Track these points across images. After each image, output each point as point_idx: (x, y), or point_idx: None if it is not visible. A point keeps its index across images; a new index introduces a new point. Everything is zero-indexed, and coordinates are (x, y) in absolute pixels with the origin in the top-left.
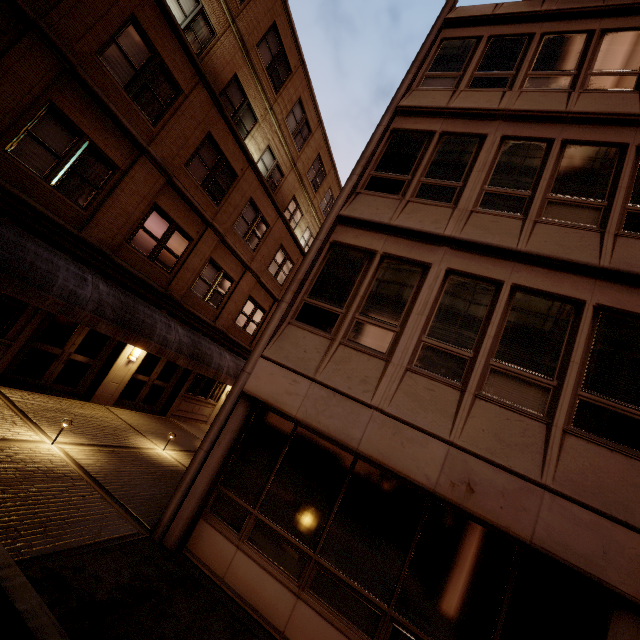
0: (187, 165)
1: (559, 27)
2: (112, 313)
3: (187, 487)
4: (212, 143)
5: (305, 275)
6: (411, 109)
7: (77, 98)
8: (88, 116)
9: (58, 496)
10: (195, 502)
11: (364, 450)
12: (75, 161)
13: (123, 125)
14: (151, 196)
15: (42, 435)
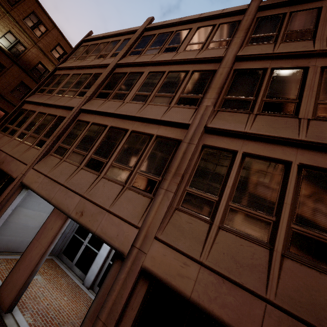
0: (12, 92)
1: (105, 41)
2: None
3: None
4: (24, 85)
5: (7, 118)
6: (59, 68)
7: None
8: None
9: None
10: None
11: None
12: None
13: None
14: None
15: None
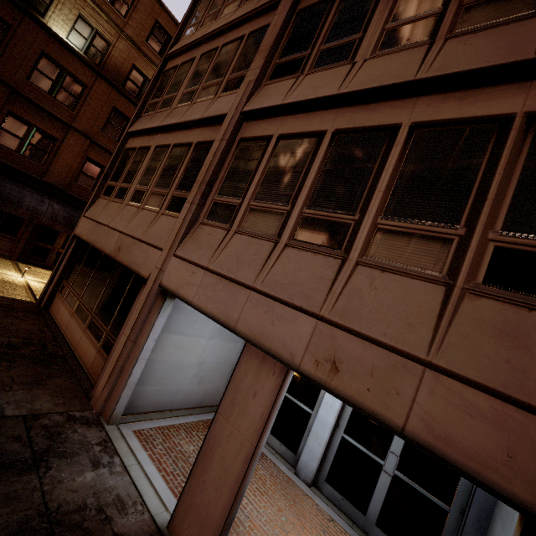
0: (103, 130)
1: None
2: (63, 220)
3: (50, 281)
4: (118, 113)
5: (108, 170)
6: (171, 54)
7: (23, 105)
8: (32, 114)
9: (1, 286)
10: (52, 287)
11: (97, 245)
12: (31, 140)
13: (52, 114)
14: (83, 153)
15: (21, 275)
